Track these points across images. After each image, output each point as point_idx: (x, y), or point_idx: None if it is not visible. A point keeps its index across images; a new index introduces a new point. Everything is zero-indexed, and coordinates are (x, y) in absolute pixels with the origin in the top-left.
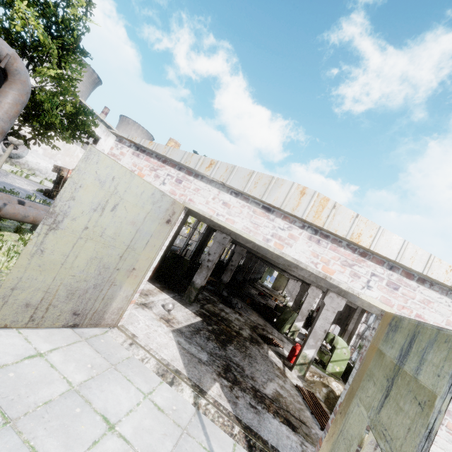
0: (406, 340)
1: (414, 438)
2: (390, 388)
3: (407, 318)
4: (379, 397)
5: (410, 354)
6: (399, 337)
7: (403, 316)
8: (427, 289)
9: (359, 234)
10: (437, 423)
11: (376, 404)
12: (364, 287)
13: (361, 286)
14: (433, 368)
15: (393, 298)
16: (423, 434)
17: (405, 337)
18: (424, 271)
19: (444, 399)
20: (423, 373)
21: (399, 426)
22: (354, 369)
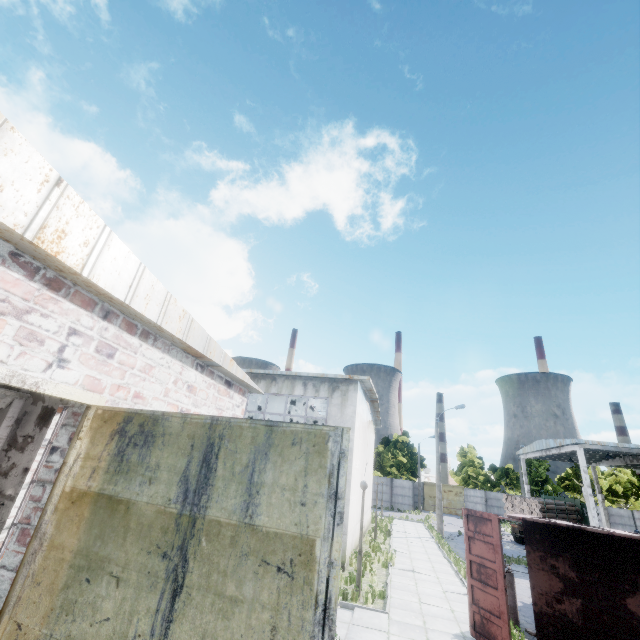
0: (192, 457)
1: (296, 639)
2: (182, 571)
3: (176, 415)
4: (152, 606)
5: (216, 482)
6: (167, 455)
7: (118, 403)
8: (151, 347)
9: (61, 233)
10: (335, 585)
11: (145, 626)
12: (53, 365)
13: (46, 363)
14: (286, 494)
15: (106, 375)
16: (313, 621)
17: (186, 454)
18: (159, 320)
19: (332, 539)
20: (266, 511)
21: (245, 639)
22: (1, 571)
